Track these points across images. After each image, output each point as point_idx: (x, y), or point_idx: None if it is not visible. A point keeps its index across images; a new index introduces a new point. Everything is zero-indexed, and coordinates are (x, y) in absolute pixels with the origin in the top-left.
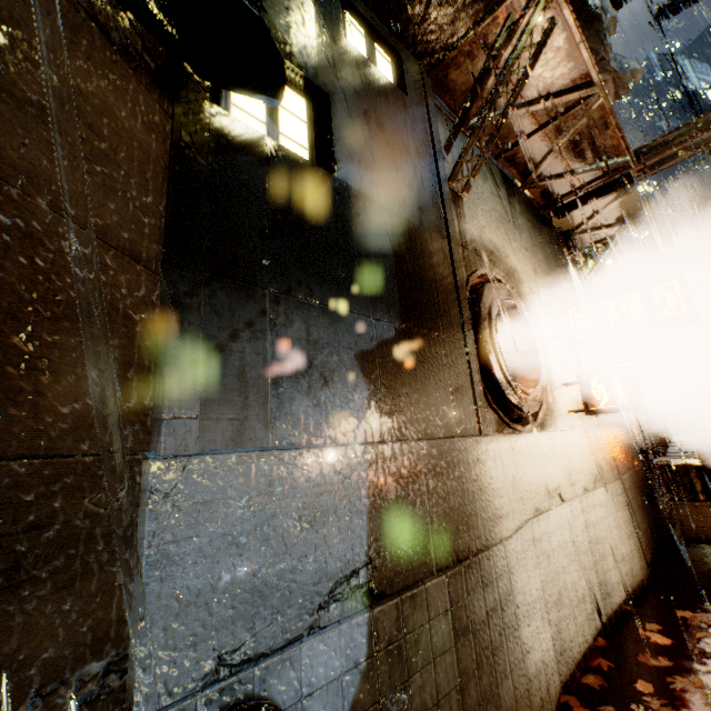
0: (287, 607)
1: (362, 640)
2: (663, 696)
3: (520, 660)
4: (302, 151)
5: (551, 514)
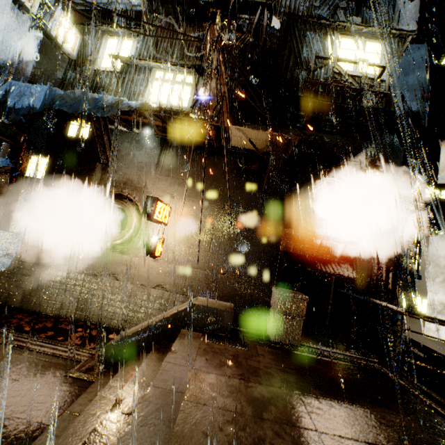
0: (2, 252)
1: (10, 262)
2: (77, 332)
3: (49, 294)
4: (42, 173)
5: (102, 279)
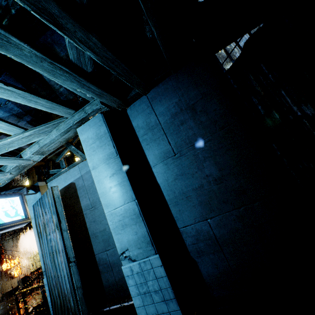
0: None
1: None
2: None
3: None
4: None
5: None
